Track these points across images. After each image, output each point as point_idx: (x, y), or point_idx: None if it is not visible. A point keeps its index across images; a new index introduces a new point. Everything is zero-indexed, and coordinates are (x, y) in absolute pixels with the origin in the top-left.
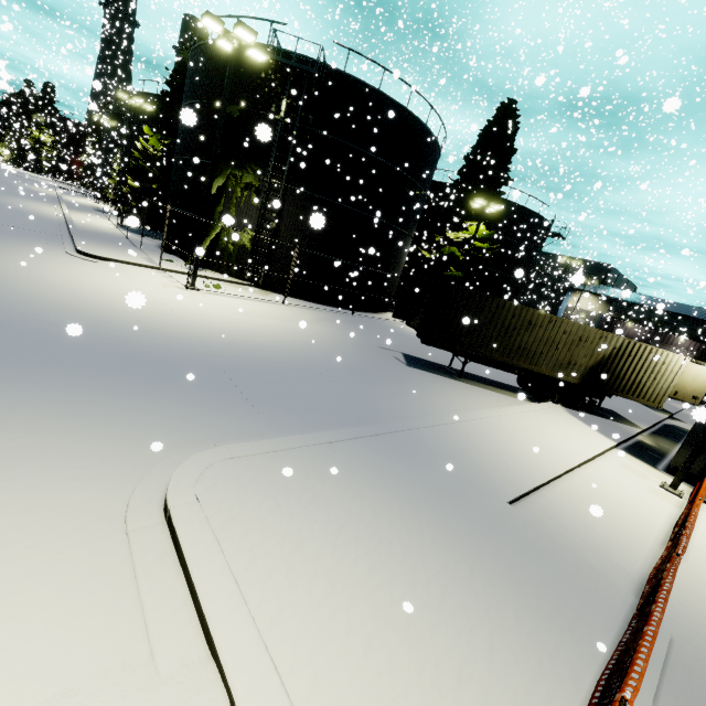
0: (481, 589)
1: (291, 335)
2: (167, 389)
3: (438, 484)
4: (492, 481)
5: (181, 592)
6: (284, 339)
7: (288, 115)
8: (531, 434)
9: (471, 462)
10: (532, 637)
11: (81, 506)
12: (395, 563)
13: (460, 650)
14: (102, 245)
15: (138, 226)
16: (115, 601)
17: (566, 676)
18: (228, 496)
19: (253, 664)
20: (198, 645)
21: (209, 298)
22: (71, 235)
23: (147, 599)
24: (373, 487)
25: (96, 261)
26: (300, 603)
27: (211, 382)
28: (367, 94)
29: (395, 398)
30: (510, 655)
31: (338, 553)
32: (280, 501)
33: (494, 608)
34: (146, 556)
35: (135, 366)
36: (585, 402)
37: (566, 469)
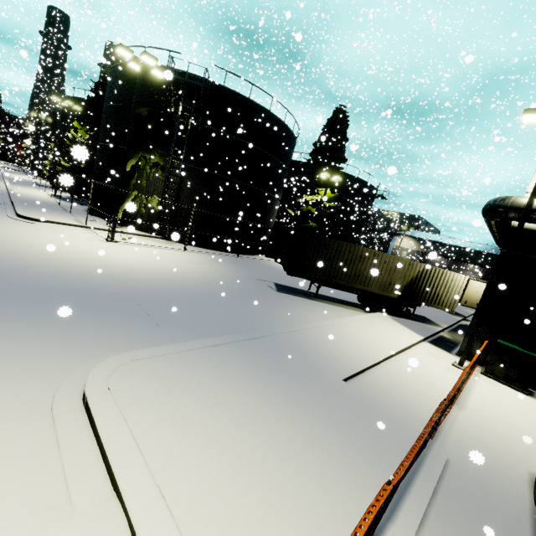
0: (318, 437)
1: (189, 273)
2: (88, 314)
3: (293, 370)
4: (332, 366)
5: (94, 454)
6: (183, 275)
7: (184, 114)
8: (363, 334)
9: (318, 354)
10: (351, 464)
11: (15, 400)
12: (257, 423)
13: (299, 476)
14: (38, 210)
15: (69, 196)
16: (41, 464)
17: (372, 487)
18: (133, 386)
19: (146, 495)
20: (105, 488)
21: (125, 247)
22: (12, 203)
23: (67, 460)
24: (244, 374)
25: (33, 223)
26: (184, 454)
27: (124, 308)
28: (241, 101)
29: (266, 314)
30: (334, 477)
31: (214, 419)
32: (173, 387)
33: (326, 448)
34: (67, 431)
35: (63, 299)
36: (403, 310)
37: (386, 356)
